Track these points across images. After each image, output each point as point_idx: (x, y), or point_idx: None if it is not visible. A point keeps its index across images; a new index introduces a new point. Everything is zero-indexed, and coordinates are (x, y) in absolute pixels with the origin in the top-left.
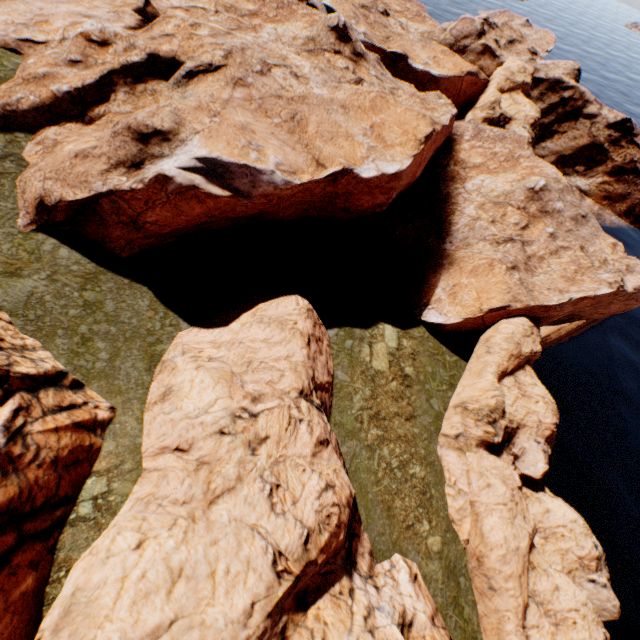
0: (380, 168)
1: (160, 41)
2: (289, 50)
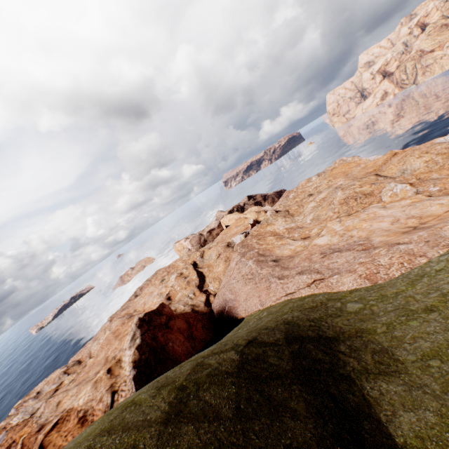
0: (376, 157)
1: (380, 182)
2: (298, 217)
